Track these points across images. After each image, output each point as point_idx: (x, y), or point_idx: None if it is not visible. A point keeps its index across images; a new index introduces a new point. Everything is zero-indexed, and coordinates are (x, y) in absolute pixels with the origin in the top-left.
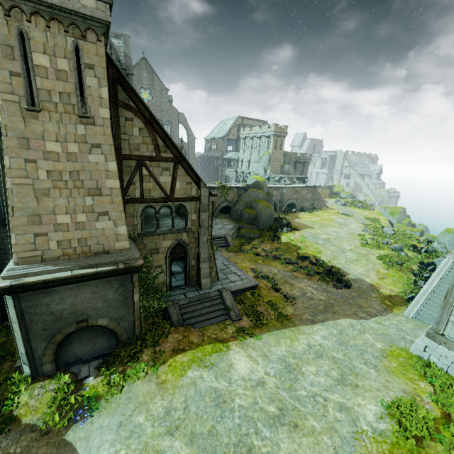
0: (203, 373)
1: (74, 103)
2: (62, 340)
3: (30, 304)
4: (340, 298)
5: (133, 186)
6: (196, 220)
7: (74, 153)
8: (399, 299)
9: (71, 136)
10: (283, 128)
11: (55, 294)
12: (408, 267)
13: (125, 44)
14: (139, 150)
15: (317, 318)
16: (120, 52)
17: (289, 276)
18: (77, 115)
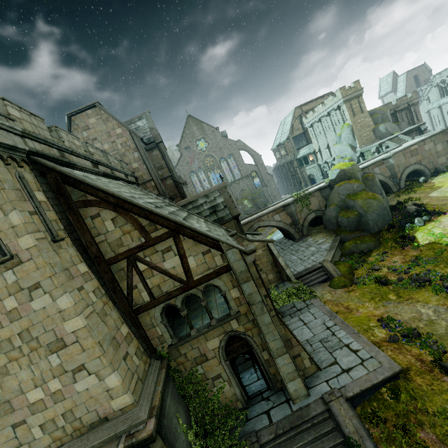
0: None
1: None
2: None
3: None
4: None
5: (136, 290)
6: (241, 295)
7: (15, 309)
8: None
9: (3, 290)
10: (353, 86)
11: None
12: None
13: (147, 120)
14: (123, 244)
15: None
16: (145, 130)
17: None
18: None
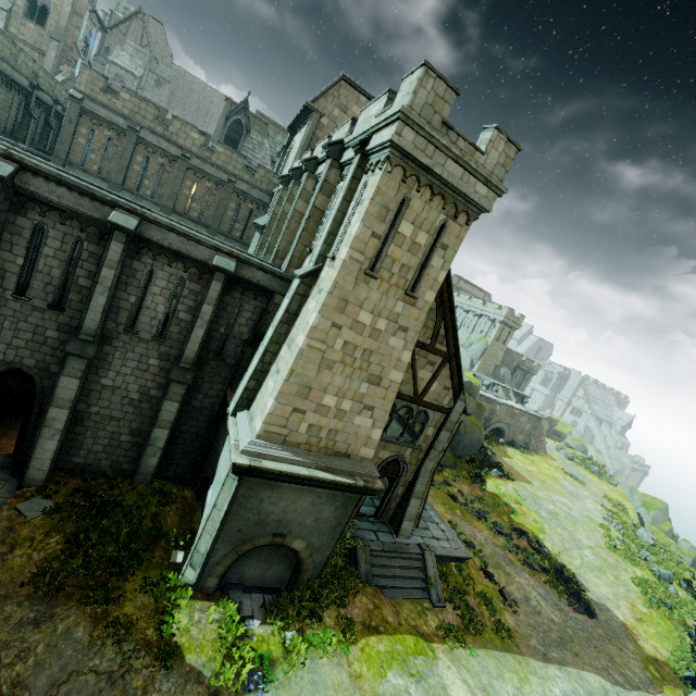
0: (410, 685)
1: (408, 278)
2: (246, 552)
3: (247, 493)
4: (581, 630)
5: None
6: (431, 436)
7: (379, 330)
8: (671, 672)
9: (386, 311)
10: (518, 316)
11: (276, 491)
12: (681, 616)
13: None
14: None
15: (551, 654)
16: None
17: (502, 556)
18: (406, 293)
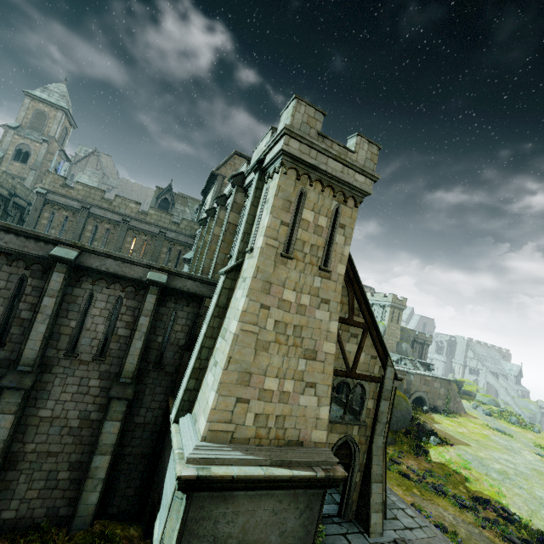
0: None
1: (319, 255)
2: None
3: (198, 515)
4: None
5: None
6: (372, 409)
7: (304, 305)
8: None
9: (307, 287)
10: (401, 299)
11: (231, 503)
12: None
13: None
14: None
15: None
16: None
17: (479, 535)
18: (320, 268)
